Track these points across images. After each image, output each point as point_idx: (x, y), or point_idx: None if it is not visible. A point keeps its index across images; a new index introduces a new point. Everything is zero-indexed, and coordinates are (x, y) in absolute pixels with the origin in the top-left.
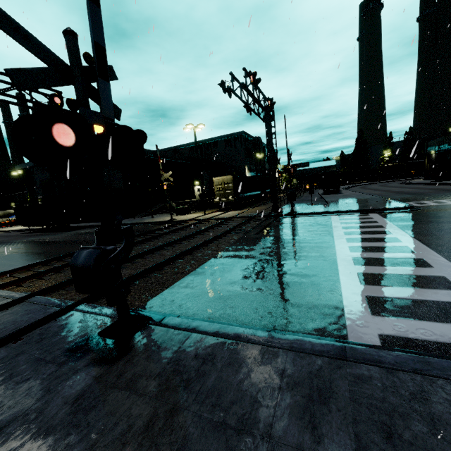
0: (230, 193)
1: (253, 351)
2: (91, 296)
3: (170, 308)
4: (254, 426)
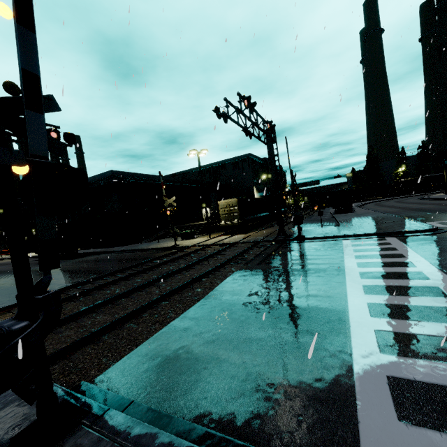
0: (235, 216)
1: None
2: None
3: (129, 383)
4: None
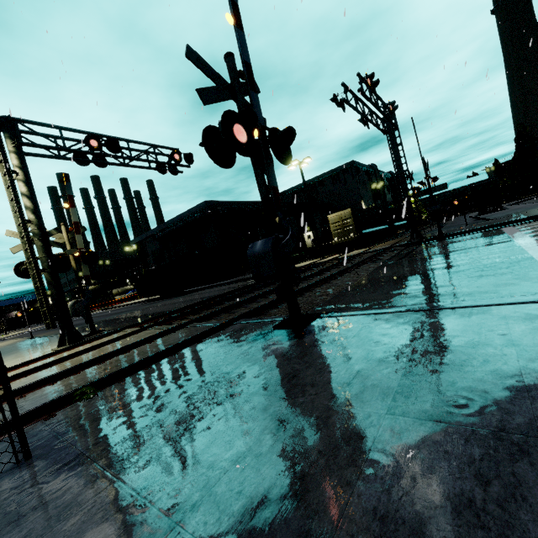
0: (350, 230)
1: (456, 312)
2: (247, 313)
3: None
4: (490, 343)
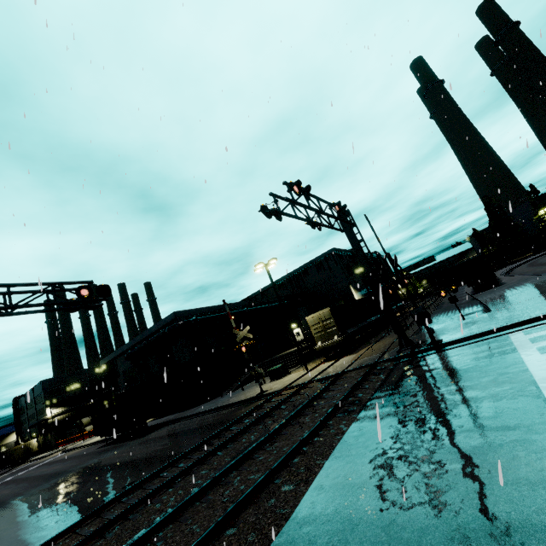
0: (333, 332)
1: None
2: None
3: None
4: None
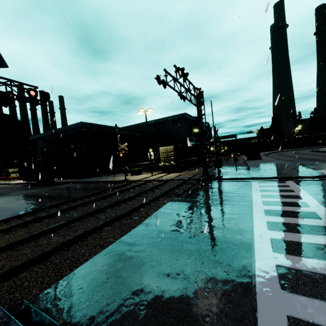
0: (171, 159)
1: None
2: None
3: (62, 304)
4: None
